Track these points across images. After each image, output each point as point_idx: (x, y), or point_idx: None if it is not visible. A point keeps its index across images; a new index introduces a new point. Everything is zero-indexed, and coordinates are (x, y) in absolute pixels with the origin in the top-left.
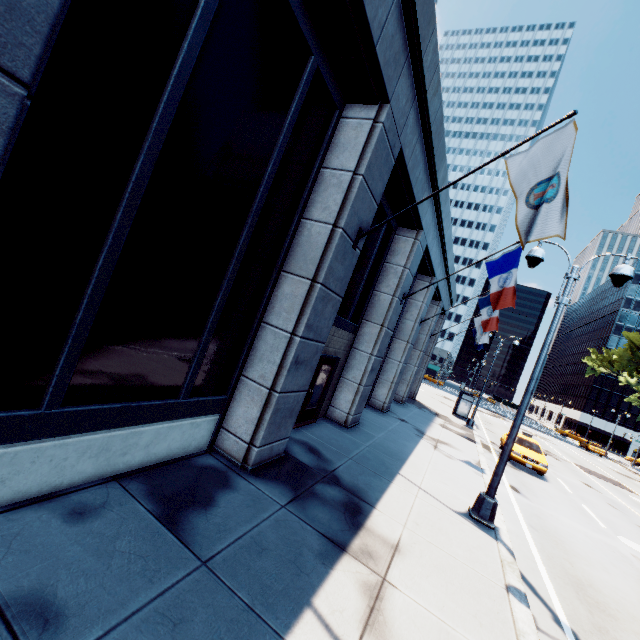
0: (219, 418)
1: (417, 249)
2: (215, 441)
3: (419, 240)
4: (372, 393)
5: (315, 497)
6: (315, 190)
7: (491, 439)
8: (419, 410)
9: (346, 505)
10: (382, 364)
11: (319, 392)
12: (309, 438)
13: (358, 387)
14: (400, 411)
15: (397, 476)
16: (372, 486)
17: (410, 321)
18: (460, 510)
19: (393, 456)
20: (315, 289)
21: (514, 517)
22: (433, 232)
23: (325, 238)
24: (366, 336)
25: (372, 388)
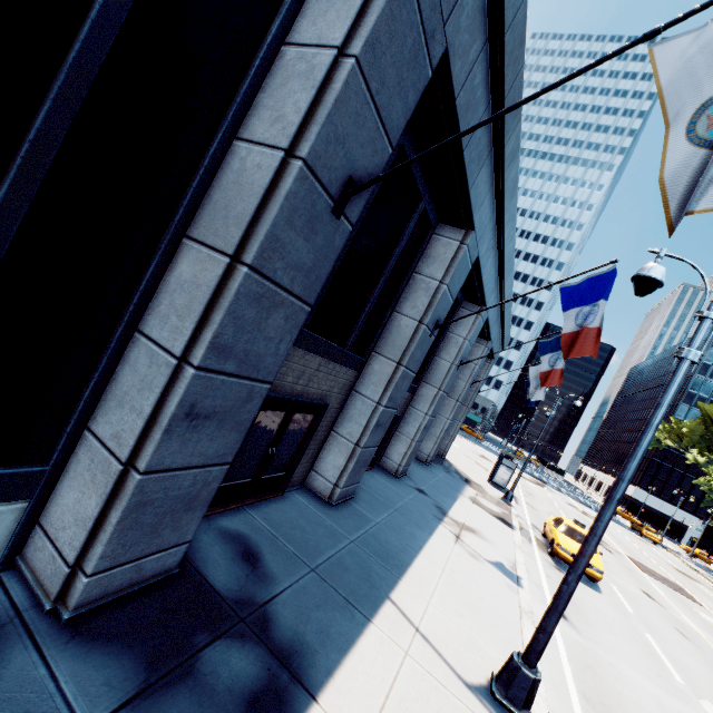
0: (27, 507)
1: (463, 258)
2: (22, 547)
3: (467, 245)
4: (385, 450)
5: (190, 685)
6: (265, 85)
7: (532, 520)
8: (447, 474)
9: (254, 701)
10: (402, 414)
11: (290, 452)
12: (254, 527)
13: (354, 448)
14: (421, 476)
15: (384, 605)
16: (330, 636)
17: (446, 362)
18: (477, 680)
19: (389, 560)
20: (236, 275)
21: (560, 678)
22: (489, 240)
23: (267, 175)
24: (374, 376)
25: (385, 445)
